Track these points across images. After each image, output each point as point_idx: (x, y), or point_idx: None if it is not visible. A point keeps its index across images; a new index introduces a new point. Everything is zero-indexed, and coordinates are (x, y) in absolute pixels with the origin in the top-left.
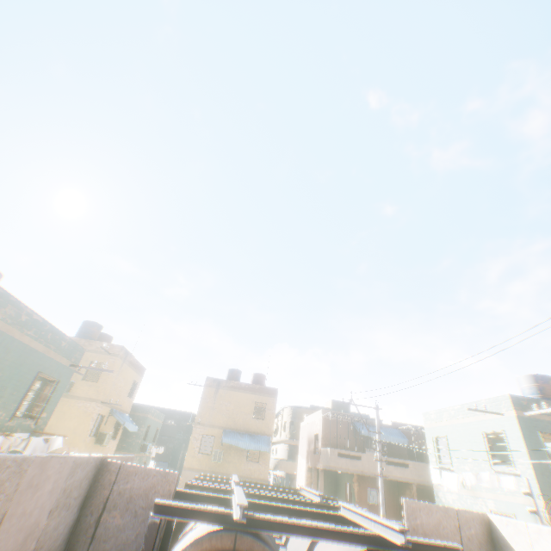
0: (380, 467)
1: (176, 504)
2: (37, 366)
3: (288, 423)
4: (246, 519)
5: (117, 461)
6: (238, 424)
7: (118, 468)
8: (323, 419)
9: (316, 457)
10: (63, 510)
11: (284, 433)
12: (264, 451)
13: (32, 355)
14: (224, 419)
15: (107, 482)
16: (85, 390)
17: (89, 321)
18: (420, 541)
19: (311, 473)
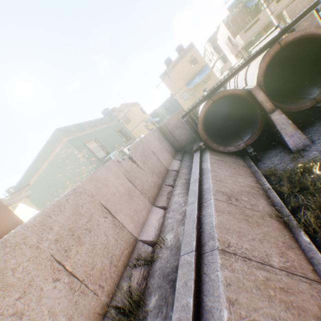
0: (269, 11)
1: (186, 112)
2: (112, 130)
3: (212, 50)
4: (211, 92)
5: (162, 124)
6: (189, 77)
7: (164, 125)
8: (225, 27)
9: (235, 48)
10: (163, 142)
11: (214, 57)
12: (209, 73)
13: (107, 129)
14: (182, 82)
15: (165, 130)
16: (131, 126)
17: (102, 112)
18: (292, 21)
19: (238, 57)
